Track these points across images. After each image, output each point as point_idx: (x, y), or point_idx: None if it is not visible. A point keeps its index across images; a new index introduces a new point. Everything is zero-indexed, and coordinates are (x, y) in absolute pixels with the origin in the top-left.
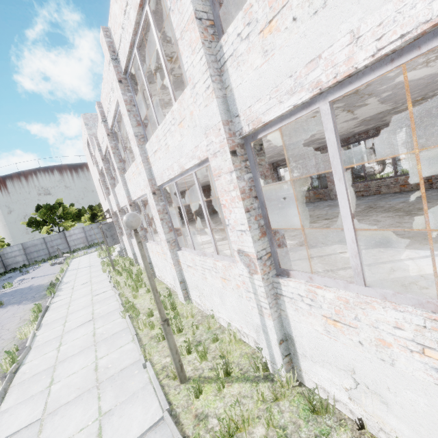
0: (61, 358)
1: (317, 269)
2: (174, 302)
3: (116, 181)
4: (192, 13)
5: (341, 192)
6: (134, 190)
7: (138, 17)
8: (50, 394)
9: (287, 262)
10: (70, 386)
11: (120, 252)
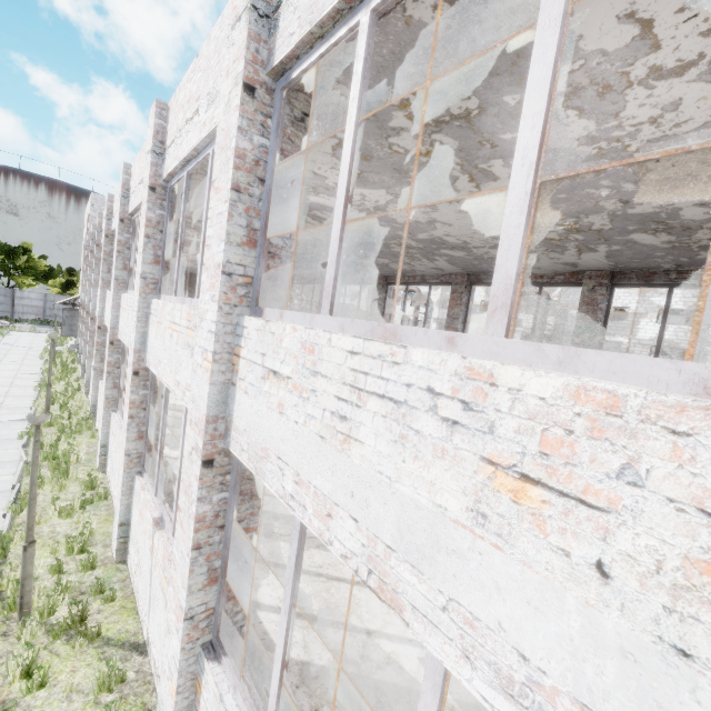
0: None
1: None
2: (76, 392)
3: None
4: (101, 277)
5: None
6: None
7: None
8: None
9: None
10: None
11: (73, 347)
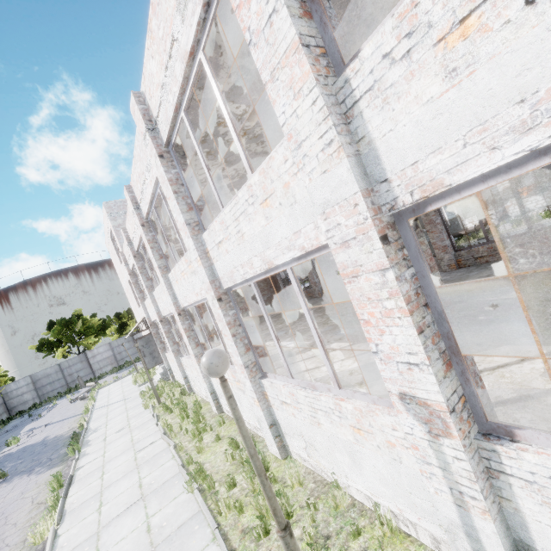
0: None
1: (505, 396)
2: (265, 459)
3: (154, 282)
4: (295, 39)
5: None
6: (184, 294)
7: (187, 70)
8: None
9: (486, 405)
10: None
11: (164, 375)
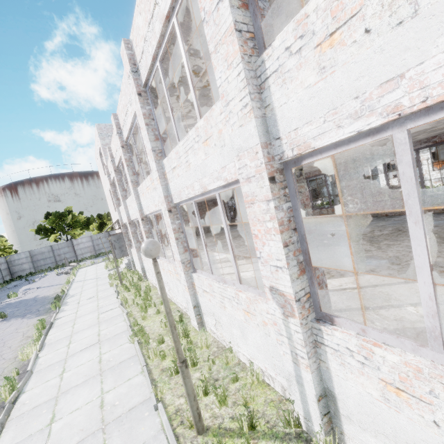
0: (64, 388)
1: (353, 306)
2: (186, 328)
3: (128, 193)
4: (231, 24)
5: (416, 238)
6: (147, 205)
7: (164, 29)
8: (50, 435)
9: (326, 303)
10: (73, 426)
11: (128, 265)
